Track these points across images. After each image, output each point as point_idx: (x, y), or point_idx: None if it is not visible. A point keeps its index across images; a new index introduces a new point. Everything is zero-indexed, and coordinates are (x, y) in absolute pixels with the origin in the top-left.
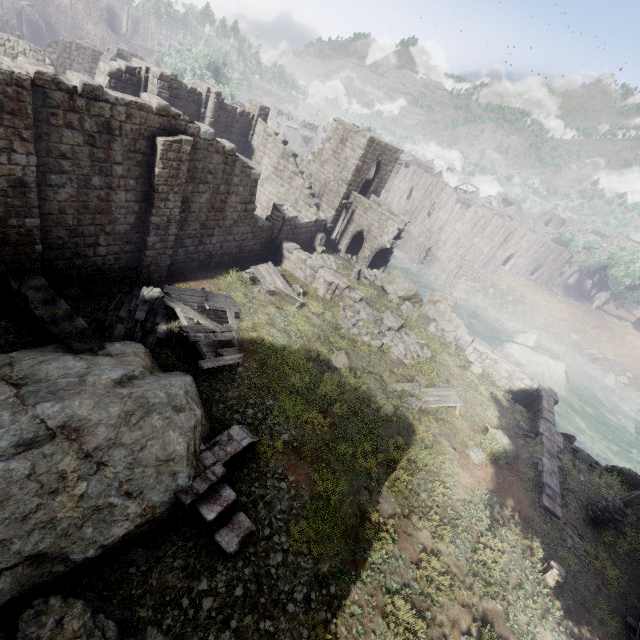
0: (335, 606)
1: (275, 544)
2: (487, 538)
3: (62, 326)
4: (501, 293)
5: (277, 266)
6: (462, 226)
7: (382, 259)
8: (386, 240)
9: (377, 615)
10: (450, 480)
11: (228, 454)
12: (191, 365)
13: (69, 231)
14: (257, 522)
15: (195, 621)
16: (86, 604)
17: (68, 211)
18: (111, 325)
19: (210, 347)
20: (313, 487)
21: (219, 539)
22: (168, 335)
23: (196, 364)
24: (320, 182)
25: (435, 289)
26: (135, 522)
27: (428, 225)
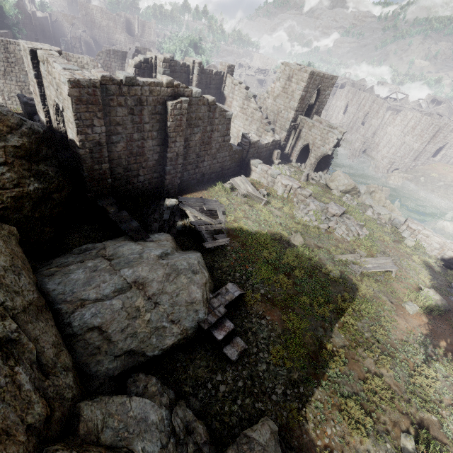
0: (304, 400)
1: (261, 358)
2: (422, 368)
3: (126, 225)
4: (432, 180)
5: (247, 177)
6: (393, 129)
7: (325, 163)
8: (327, 149)
9: (334, 410)
10: (388, 325)
11: (227, 300)
12: (198, 246)
13: (123, 169)
14: (248, 344)
15: (216, 397)
16: (157, 379)
17: (122, 157)
18: (150, 224)
19: (209, 234)
20: (283, 324)
21: (226, 351)
22: (183, 228)
23: (201, 245)
24: (274, 112)
25: (371, 182)
26: (177, 337)
27: (362, 132)
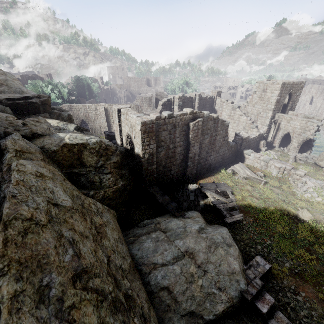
0: None
1: None
2: None
3: (169, 206)
4: None
5: (242, 163)
6: None
7: (307, 146)
8: (309, 134)
9: None
10: None
11: (260, 273)
12: (219, 220)
13: (163, 167)
14: (290, 320)
15: None
16: None
17: (163, 160)
18: (181, 203)
19: (226, 211)
20: (322, 303)
21: None
22: (204, 206)
23: (221, 220)
24: (254, 114)
25: None
26: (226, 305)
27: None
